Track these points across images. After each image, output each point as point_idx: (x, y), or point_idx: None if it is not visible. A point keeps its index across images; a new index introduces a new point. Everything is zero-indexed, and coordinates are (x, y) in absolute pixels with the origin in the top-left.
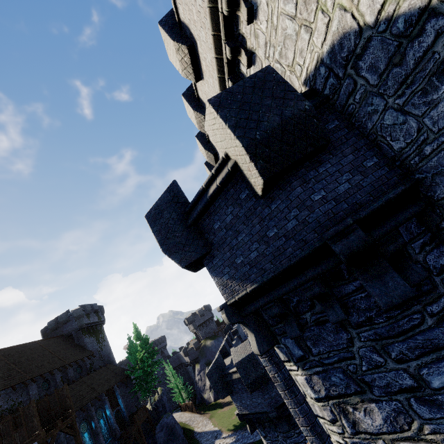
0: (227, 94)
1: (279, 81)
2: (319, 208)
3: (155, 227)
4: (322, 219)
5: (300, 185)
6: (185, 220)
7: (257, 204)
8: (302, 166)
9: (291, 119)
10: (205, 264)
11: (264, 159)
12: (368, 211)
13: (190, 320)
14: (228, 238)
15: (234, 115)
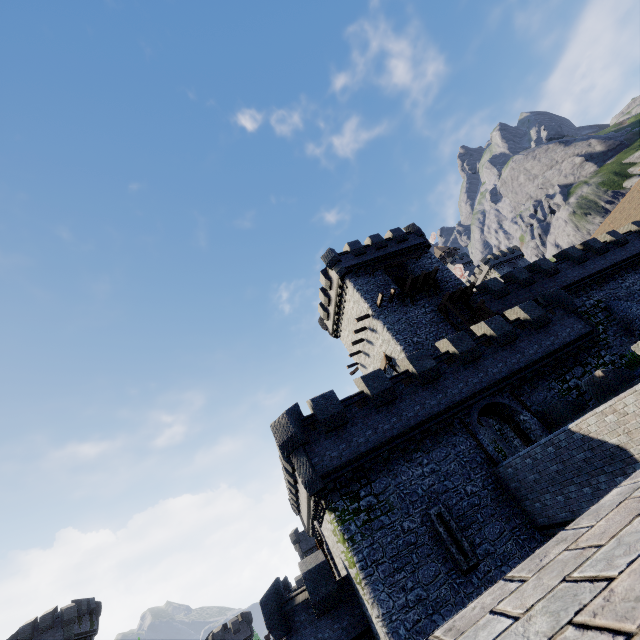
0: (309, 573)
1: (328, 570)
2: (336, 632)
3: (264, 610)
4: (336, 638)
5: (331, 619)
6: (280, 608)
7: (315, 618)
8: (333, 609)
9: (329, 592)
10: (287, 638)
11: (319, 609)
12: (351, 638)
13: (217, 639)
14: (301, 628)
15: (310, 586)
